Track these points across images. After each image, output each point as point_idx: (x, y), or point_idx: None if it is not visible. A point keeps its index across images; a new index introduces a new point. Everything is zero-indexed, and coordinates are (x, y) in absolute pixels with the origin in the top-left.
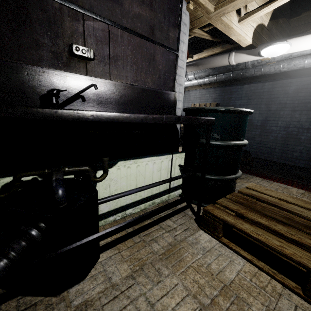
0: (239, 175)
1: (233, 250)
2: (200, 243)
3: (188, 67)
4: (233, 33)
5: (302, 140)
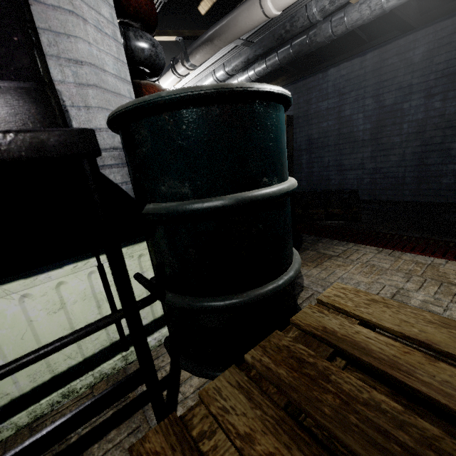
0: (287, 280)
1: None
2: None
3: (198, 51)
4: None
5: (455, 150)
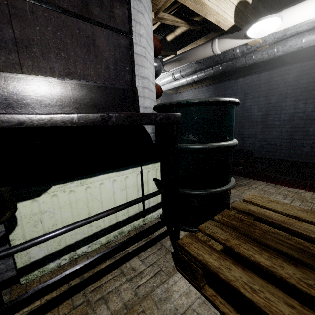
0: (231, 186)
1: (221, 310)
2: (172, 298)
3: (170, 64)
4: (208, 11)
5: (311, 132)
